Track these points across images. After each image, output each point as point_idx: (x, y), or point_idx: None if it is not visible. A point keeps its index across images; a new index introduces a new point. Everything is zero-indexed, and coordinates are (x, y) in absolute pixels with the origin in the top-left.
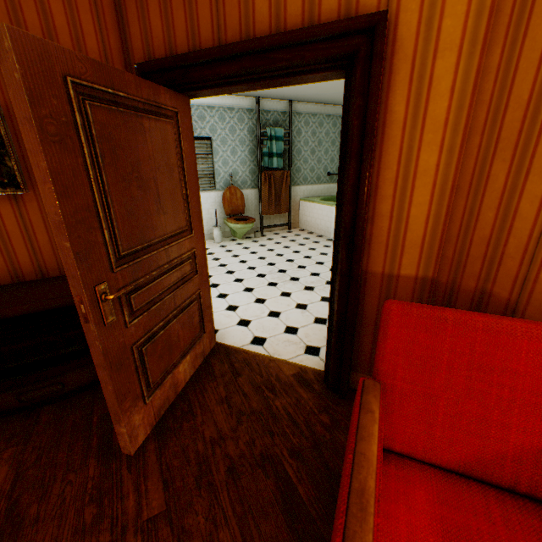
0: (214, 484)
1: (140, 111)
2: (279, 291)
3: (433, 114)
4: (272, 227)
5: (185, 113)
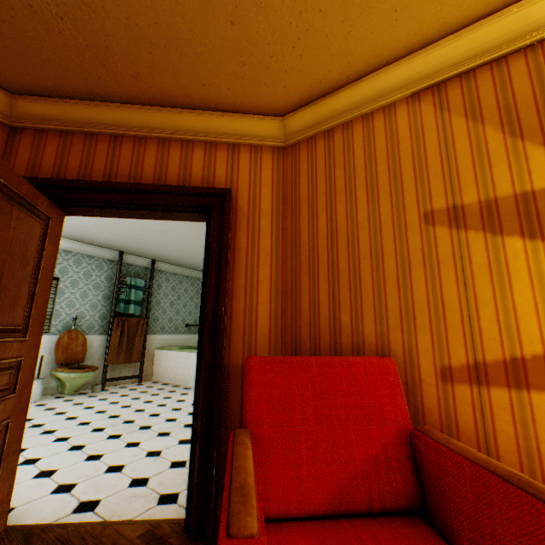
0: None
1: (14, 200)
2: (125, 442)
3: (263, 247)
4: (119, 379)
5: (58, 221)
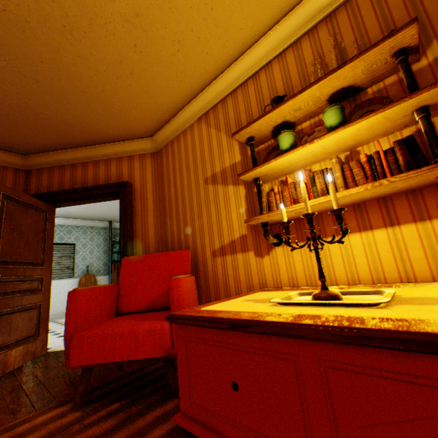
0: (24, 389)
1: (28, 207)
2: None
3: (150, 207)
4: None
5: (52, 212)
